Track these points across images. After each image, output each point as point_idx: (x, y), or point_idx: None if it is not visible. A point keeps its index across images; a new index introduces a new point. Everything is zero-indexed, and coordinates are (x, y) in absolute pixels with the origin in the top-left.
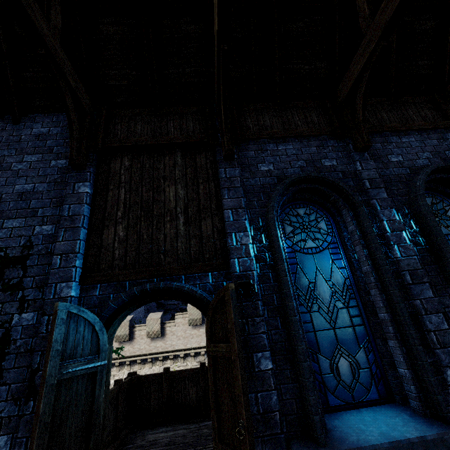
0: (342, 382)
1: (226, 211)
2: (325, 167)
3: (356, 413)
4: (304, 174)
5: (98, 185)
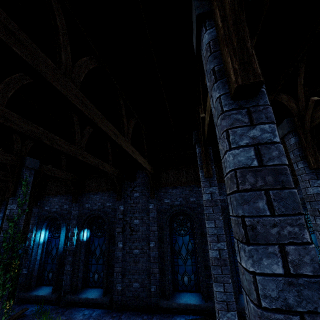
0: (48, 279)
1: (30, 225)
2: (63, 209)
3: (46, 287)
4: (50, 214)
5: (5, 212)
